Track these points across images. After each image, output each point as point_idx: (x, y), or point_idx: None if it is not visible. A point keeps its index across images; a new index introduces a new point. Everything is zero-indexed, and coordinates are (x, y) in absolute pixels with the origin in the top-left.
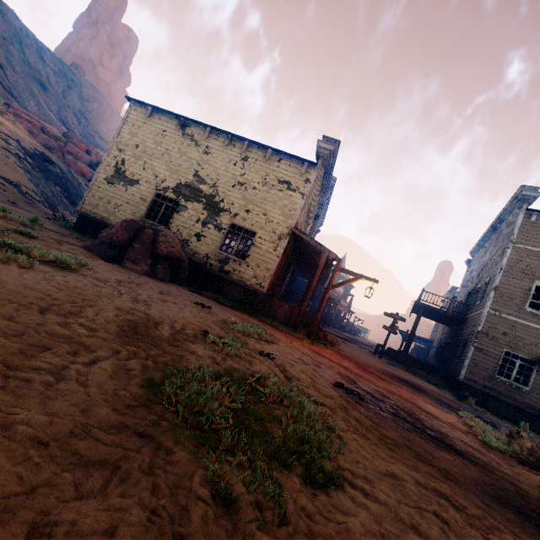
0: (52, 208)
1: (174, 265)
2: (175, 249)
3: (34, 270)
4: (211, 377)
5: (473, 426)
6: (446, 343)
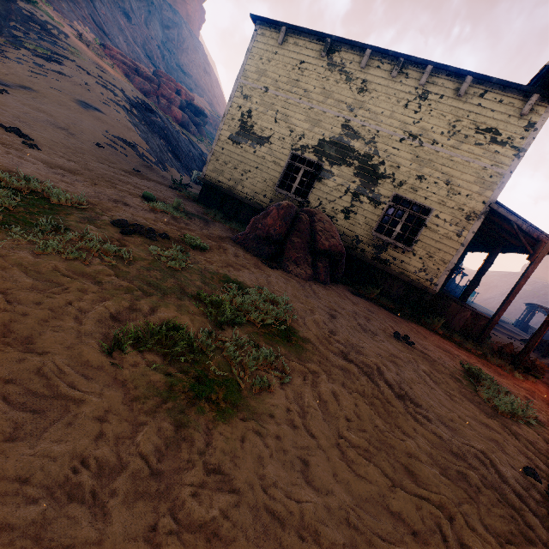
0: (162, 167)
1: (332, 260)
2: (336, 240)
3: (289, 380)
4: None
5: None
6: None
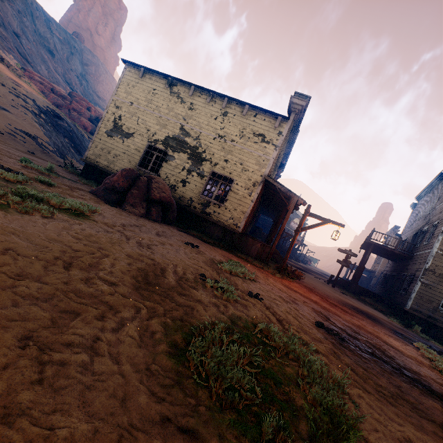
0: (62, 157)
1: (165, 208)
2: (166, 194)
3: (54, 219)
4: (222, 331)
5: (431, 358)
6: (391, 276)
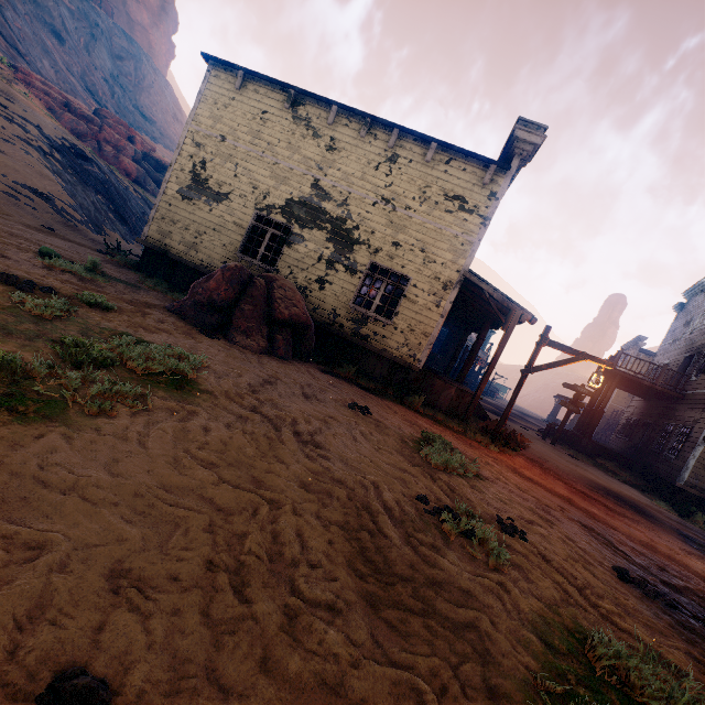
0: (97, 230)
1: (297, 333)
2: (299, 309)
3: (150, 413)
4: (563, 699)
5: None
6: (642, 424)
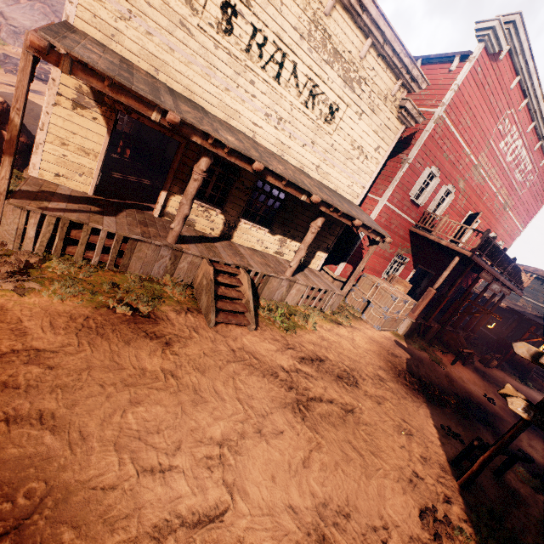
0: None
1: None
2: None
3: None
4: None
5: None
6: None
